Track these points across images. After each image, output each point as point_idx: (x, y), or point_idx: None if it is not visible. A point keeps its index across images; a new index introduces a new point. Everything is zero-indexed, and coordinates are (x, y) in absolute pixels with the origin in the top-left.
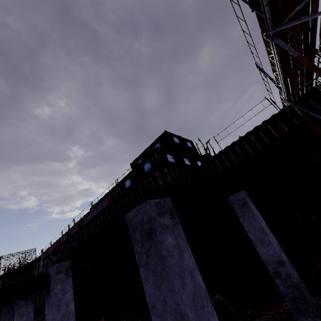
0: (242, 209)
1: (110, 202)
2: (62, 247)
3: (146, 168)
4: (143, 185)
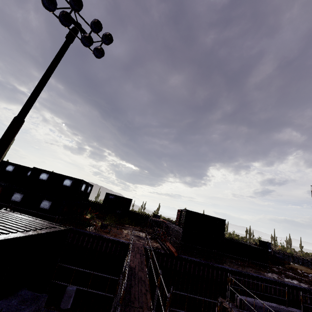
0: (67, 298)
1: None
2: None
3: (43, 204)
4: None
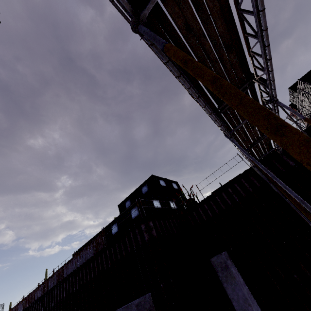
0: (224, 273)
1: (94, 254)
2: (36, 305)
3: (133, 214)
4: (129, 237)
